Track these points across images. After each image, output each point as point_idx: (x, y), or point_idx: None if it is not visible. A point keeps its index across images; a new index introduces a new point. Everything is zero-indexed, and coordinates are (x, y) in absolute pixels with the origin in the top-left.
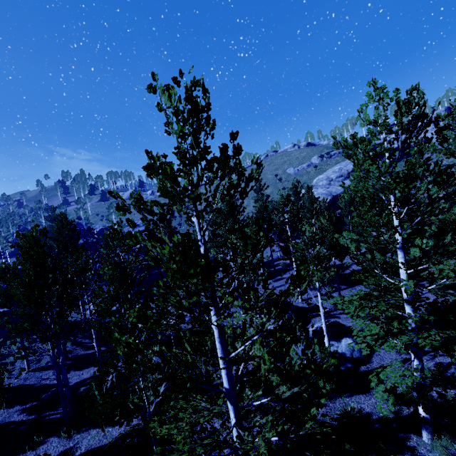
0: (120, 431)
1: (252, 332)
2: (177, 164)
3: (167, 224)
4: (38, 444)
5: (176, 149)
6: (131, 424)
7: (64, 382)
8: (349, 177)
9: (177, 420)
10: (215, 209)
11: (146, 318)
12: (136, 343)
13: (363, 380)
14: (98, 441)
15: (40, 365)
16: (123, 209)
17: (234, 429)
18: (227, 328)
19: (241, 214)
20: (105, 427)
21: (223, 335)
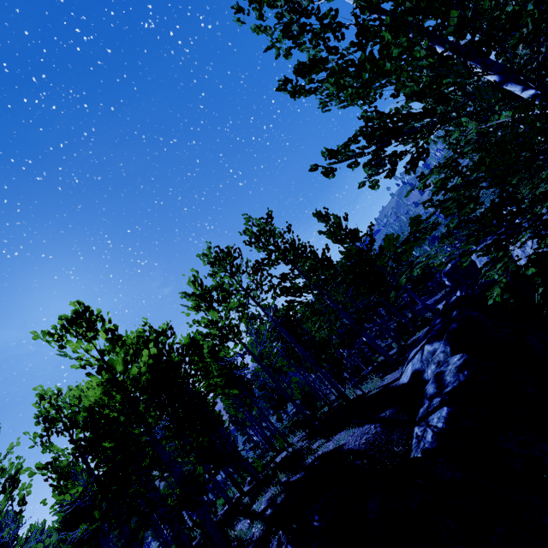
0: None
1: None
2: None
3: None
4: None
5: None
6: None
7: None
8: None
9: None
10: None
11: None
12: None
13: None
14: None
15: None
16: None
17: None
18: None
19: None
20: None
21: None
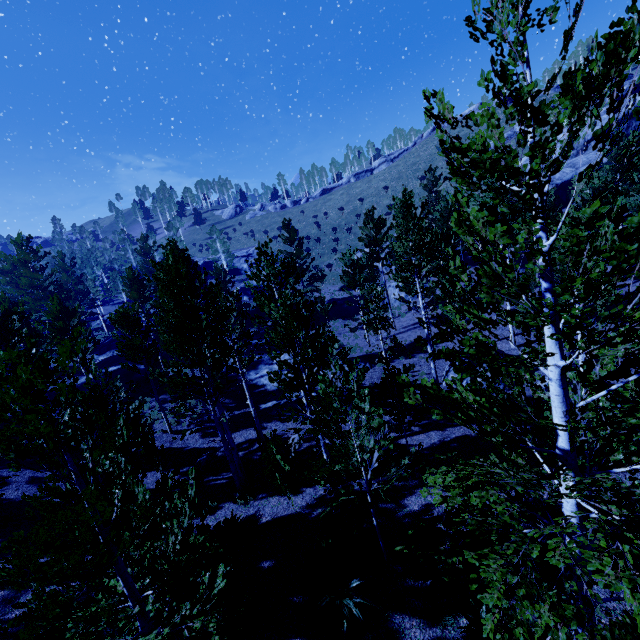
0: (306, 500)
1: (600, 373)
2: (602, 63)
3: (527, 193)
4: (213, 509)
5: (612, 28)
6: (317, 493)
7: (231, 445)
8: (586, 150)
9: (537, 486)
10: (372, 220)
11: (486, 347)
12: (352, 397)
13: (639, 452)
14: (283, 509)
15: (182, 428)
16: (460, 172)
17: (569, 502)
18: (524, 372)
19: (424, 222)
20: (285, 495)
21: (564, 377)
